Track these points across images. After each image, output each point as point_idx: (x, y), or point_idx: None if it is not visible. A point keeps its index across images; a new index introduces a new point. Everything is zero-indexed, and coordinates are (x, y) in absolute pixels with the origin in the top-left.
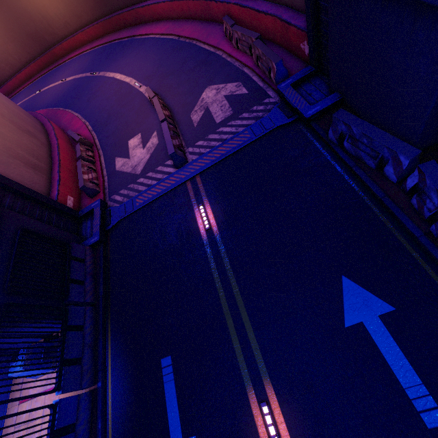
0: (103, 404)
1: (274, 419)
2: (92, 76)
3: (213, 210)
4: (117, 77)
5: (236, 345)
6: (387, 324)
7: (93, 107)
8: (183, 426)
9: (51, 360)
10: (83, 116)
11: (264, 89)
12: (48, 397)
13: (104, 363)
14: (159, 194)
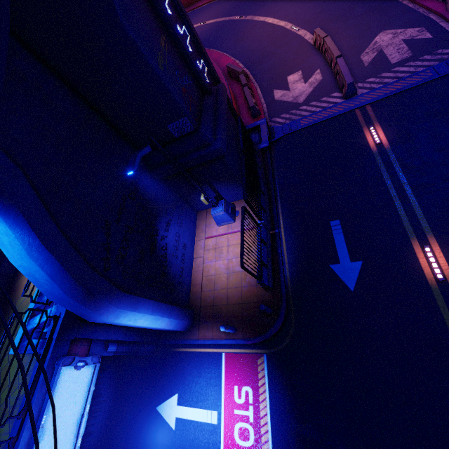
0: (280, 242)
1: (434, 255)
2: (237, 19)
3: (384, 131)
4: (269, 21)
5: (402, 216)
6: None
7: (242, 47)
8: (351, 256)
9: (233, 215)
10: (232, 55)
11: None
12: (230, 236)
13: (277, 221)
14: (326, 118)
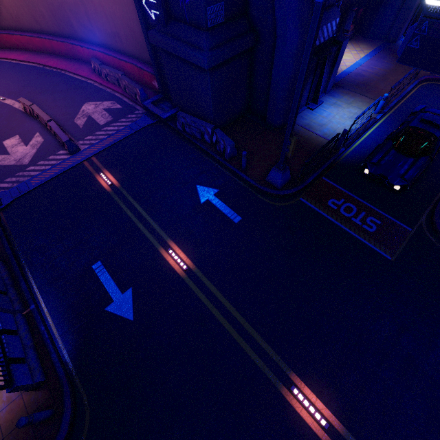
0: (41, 317)
1: (176, 254)
2: None
3: (112, 174)
4: None
5: (147, 234)
6: (217, 196)
7: None
8: (121, 288)
9: None
10: None
11: (134, 106)
12: None
13: (32, 295)
14: (58, 173)
